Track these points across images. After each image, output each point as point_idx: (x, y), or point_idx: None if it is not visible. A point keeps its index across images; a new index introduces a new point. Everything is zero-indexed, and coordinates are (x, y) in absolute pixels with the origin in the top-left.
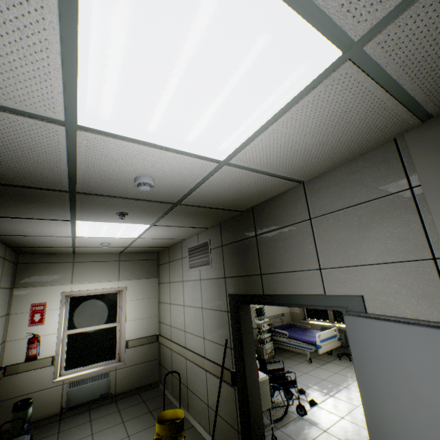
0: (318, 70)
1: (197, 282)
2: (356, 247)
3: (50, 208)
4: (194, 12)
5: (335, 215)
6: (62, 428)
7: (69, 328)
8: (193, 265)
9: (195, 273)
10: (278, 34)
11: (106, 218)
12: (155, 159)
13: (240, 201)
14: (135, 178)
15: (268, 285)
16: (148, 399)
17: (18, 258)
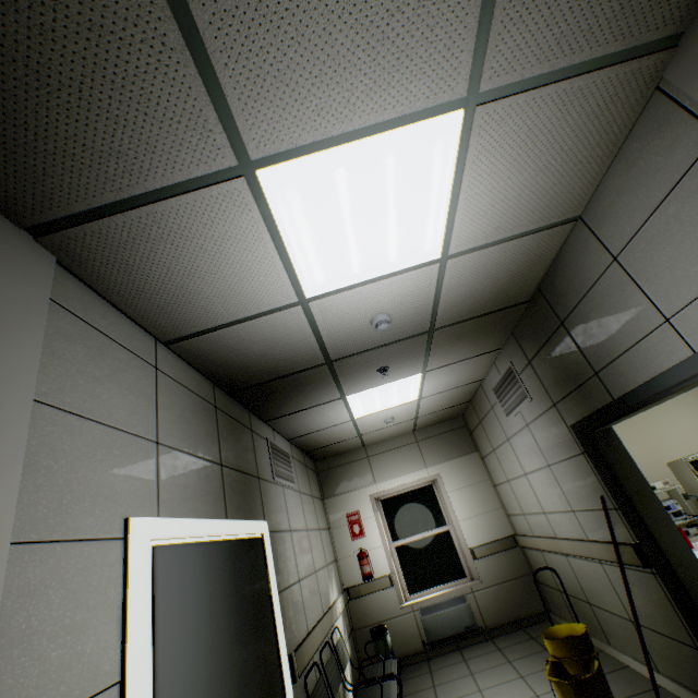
0: (455, 134)
1: (525, 431)
2: (695, 259)
3: (319, 389)
4: (335, 184)
5: (643, 233)
6: (433, 667)
7: (393, 540)
8: (508, 410)
9: (516, 420)
10: (397, 147)
11: (371, 382)
12: (376, 293)
13: (508, 289)
14: (370, 321)
15: (612, 384)
16: (539, 635)
17: (317, 466)
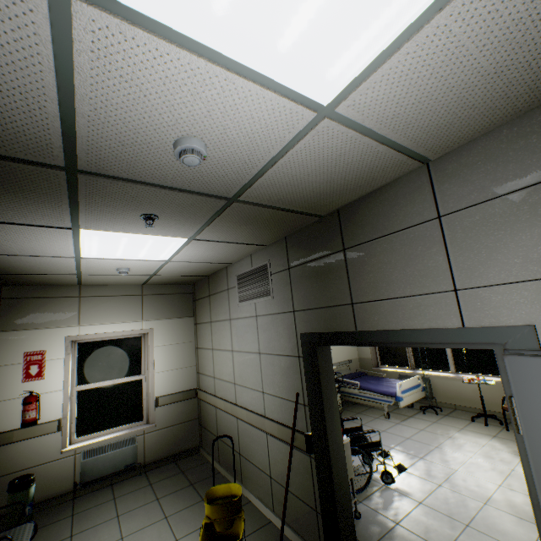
0: None
1: (251, 320)
2: (525, 252)
3: (37, 204)
4: None
5: (486, 207)
6: (78, 510)
7: (78, 384)
8: (245, 298)
9: (248, 308)
10: None
11: (126, 226)
12: (215, 95)
13: (325, 197)
14: (176, 141)
15: (364, 318)
16: (188, 469)
17: (2, 291)
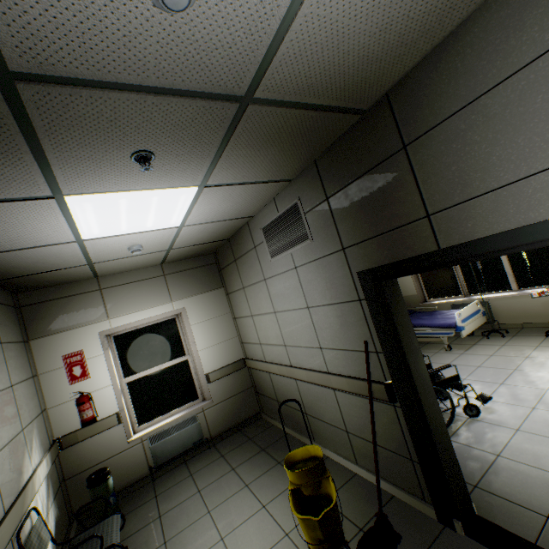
0: None
1: (291, 274)
2: None
3: None
4: None
5: None
6: (159, 491)
7: (125, 376)
8: (277, 251)
9: (284, 262)
10: None
11: (118, 179)
12: None
13: (373, 68)
14: None
15: (450, 230)
16: (255, 436)
17: (19, 299)
